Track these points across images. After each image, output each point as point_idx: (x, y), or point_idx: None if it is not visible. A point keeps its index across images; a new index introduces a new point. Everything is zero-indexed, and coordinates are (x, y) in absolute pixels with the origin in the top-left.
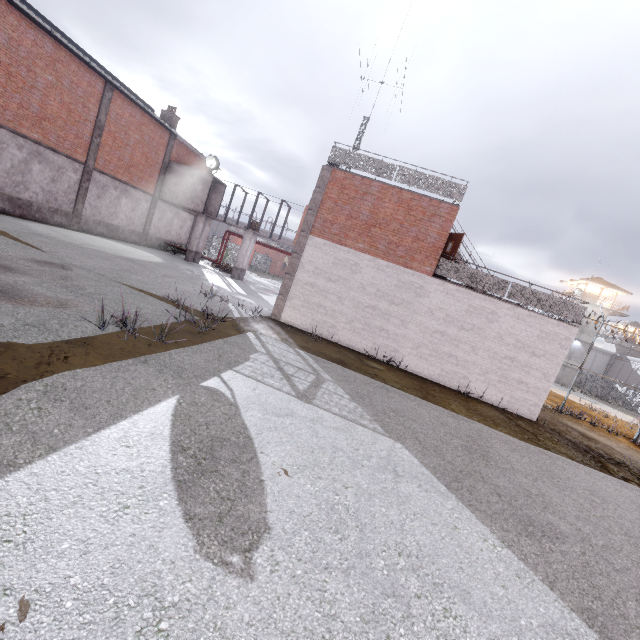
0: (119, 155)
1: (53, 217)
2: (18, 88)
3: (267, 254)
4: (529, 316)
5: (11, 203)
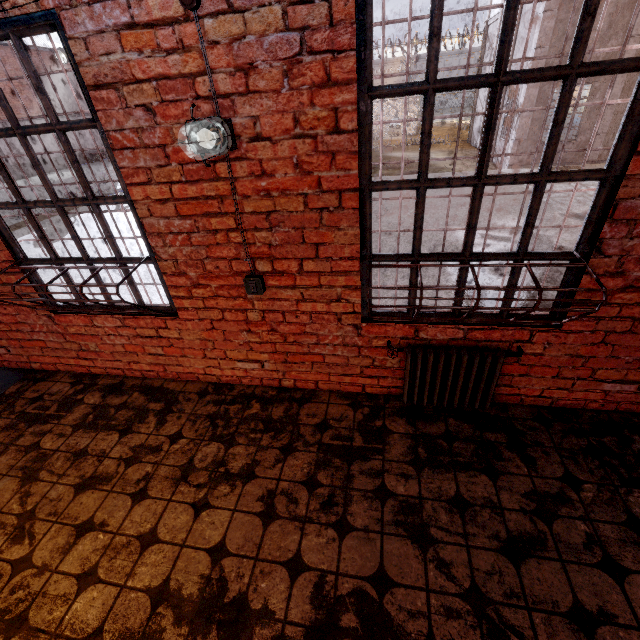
0: None
1: None
2: None
3: None
4: None
5: None
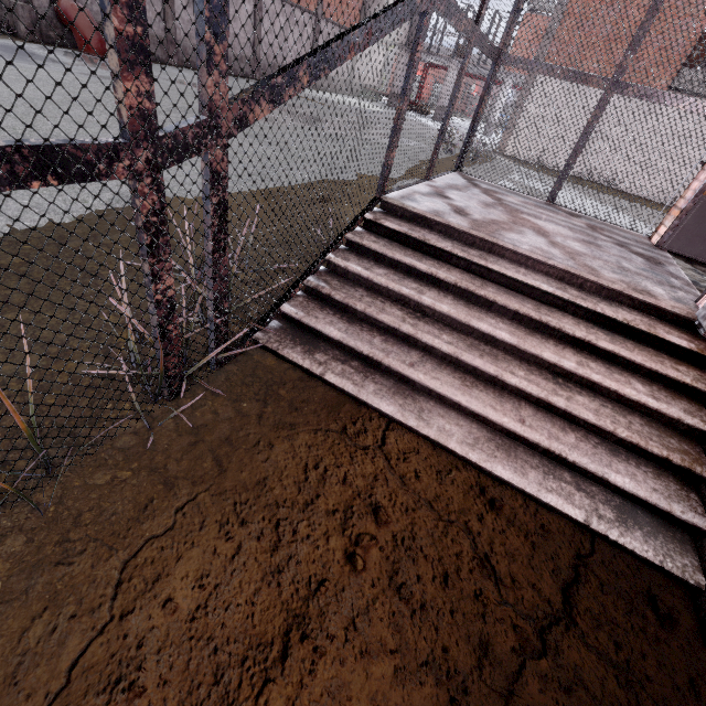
0: None
1: None
2: None
3: None
4: None
5: None
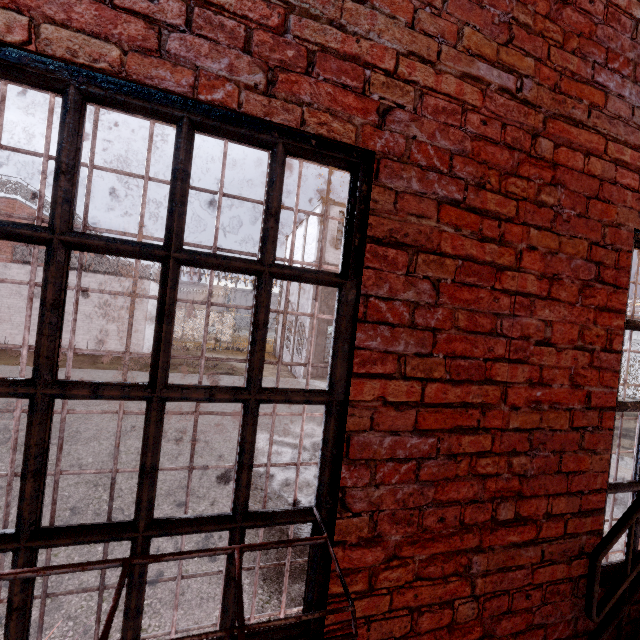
0: None
1: None
2: None
3: None
4: (109, 279)
5: None
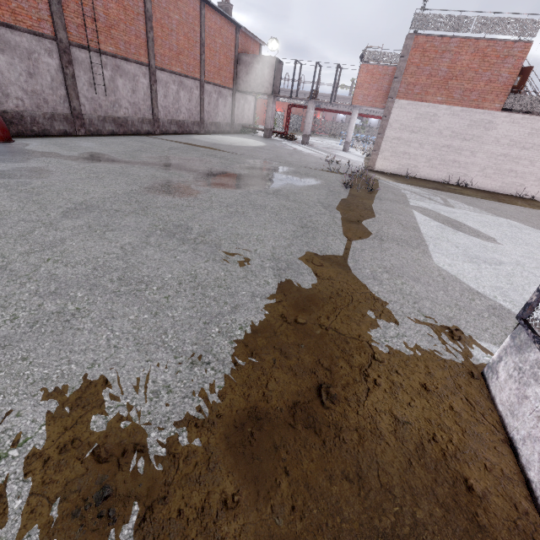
0: (213, 63)
1: (193, 128)
2: (166, 36)
3: (298, 114)
4: None
5: (177, 125)
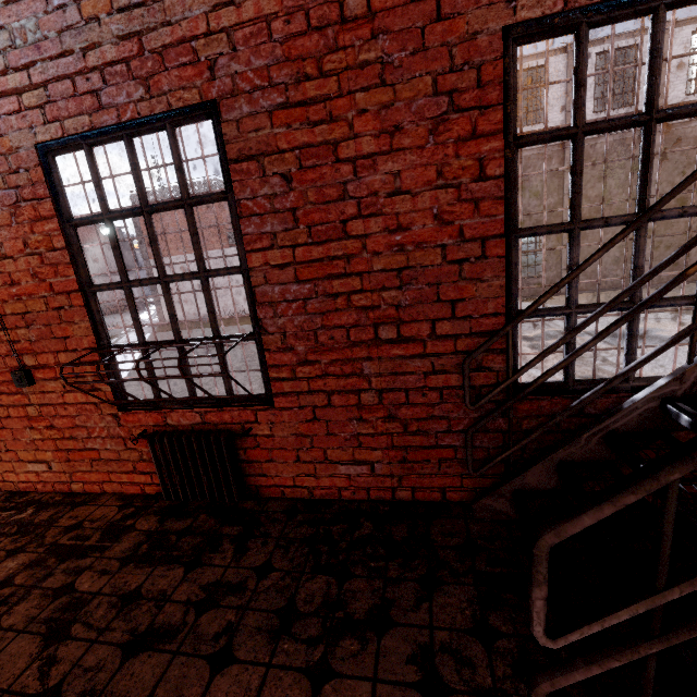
0: None
1: None
2: None
3: None
4: None
5: None
